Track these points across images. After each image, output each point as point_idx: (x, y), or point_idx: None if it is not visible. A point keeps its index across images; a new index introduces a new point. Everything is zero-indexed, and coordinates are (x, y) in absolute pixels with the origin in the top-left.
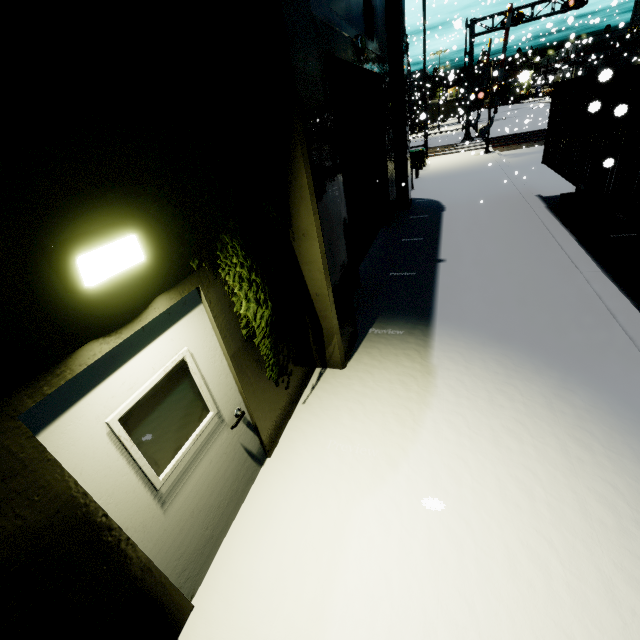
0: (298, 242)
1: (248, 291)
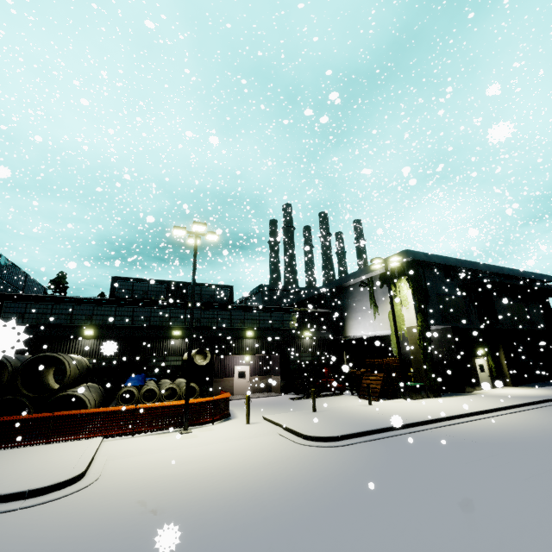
0: (500, 360)
1: (491, 361)
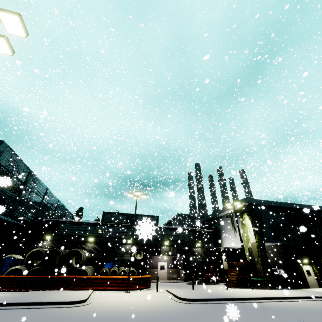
0: None
1: (315, 268)
